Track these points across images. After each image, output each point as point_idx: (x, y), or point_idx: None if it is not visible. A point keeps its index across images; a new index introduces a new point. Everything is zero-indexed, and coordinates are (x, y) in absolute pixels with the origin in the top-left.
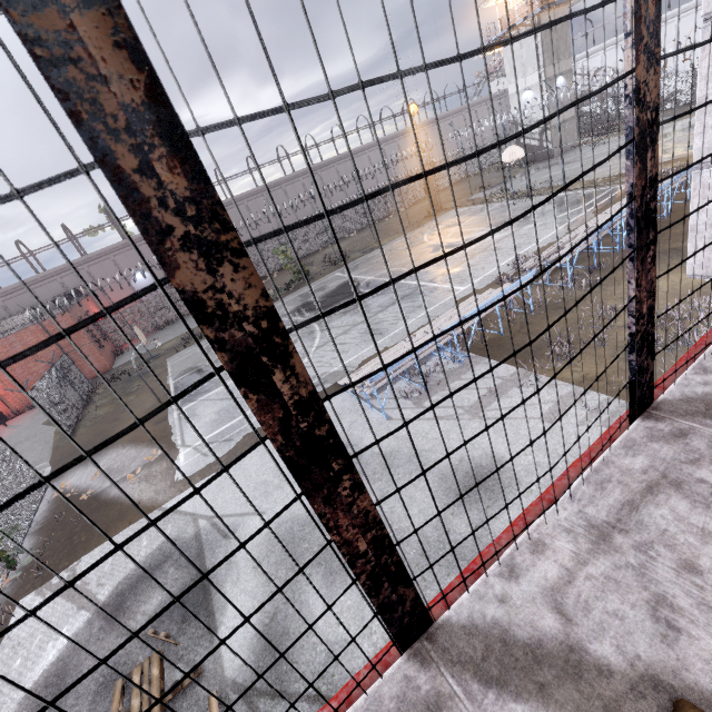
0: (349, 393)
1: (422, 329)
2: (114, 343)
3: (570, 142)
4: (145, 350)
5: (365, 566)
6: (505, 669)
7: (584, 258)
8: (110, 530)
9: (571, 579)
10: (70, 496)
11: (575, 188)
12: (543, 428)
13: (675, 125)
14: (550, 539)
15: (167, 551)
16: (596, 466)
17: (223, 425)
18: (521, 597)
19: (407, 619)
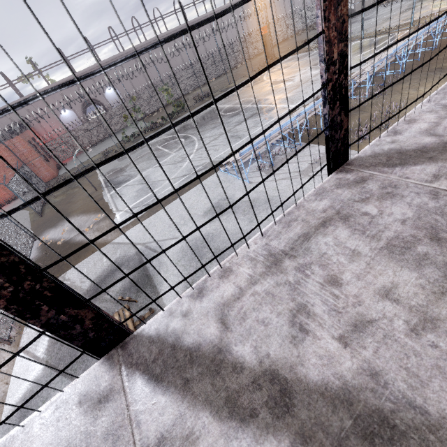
0: (222, 172)
1: (268, 130)
2: (55, 160)
3: (367, 4)
4: (78, 163)
5: (332, 76)
6: (404, 159)
7: (376, 80)
8: (81, 257)
9: (438, 124)
10: (50, 244)
11: (370, 36)
12: (438, 13)
13: None
14: (418, 117)
15: (120, 262)
16: (442, 88)
17: (141, 197)
18: (405, 138)
19: (340, 145)
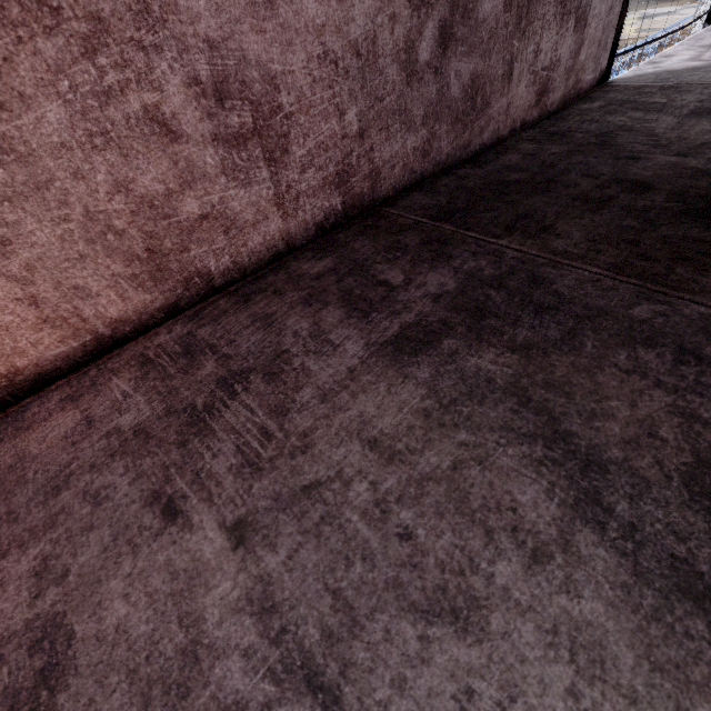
0: None
1: None
2: None
3: None
4: None
5: None
6: None
7: None
8: None
9: None
10: None
11: None
12: None
13: (636, 13)
14: None
15: None
16: None
17: None
18: None
19: None
